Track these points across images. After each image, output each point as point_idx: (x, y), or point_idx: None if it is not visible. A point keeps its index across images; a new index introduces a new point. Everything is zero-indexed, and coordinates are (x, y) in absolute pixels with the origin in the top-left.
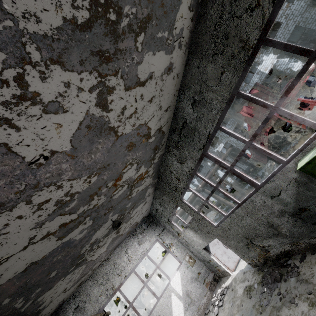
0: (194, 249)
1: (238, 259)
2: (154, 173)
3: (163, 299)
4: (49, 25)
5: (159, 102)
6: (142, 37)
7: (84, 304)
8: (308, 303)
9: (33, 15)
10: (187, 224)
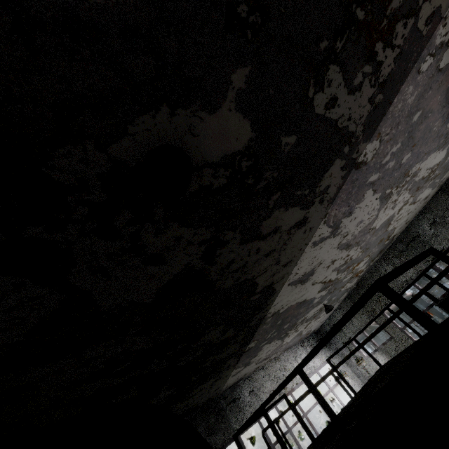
0: None
1: None
2: (361, 276)
3: None
4: (419, 178)
5: (409, 216)
6: (431, 182)
7: (258, 392)
8: None
9: (419, 175)
10: (379, 346)
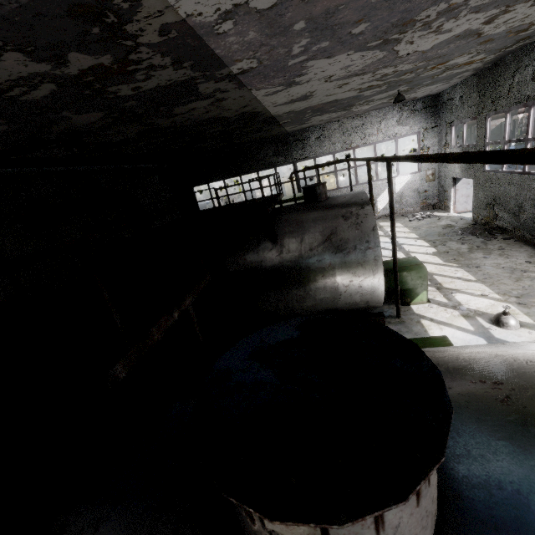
0: (445, 171)
1: (472, 210)
2: (494, 59)
3: (380, 183)
4: None
5: None
6: None
7: (324, 140)
8: (468, 247)
9: None
10: (464, 145)
